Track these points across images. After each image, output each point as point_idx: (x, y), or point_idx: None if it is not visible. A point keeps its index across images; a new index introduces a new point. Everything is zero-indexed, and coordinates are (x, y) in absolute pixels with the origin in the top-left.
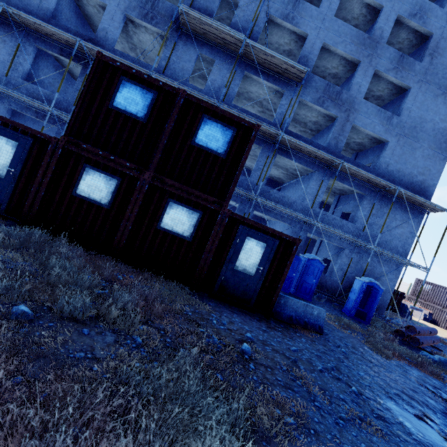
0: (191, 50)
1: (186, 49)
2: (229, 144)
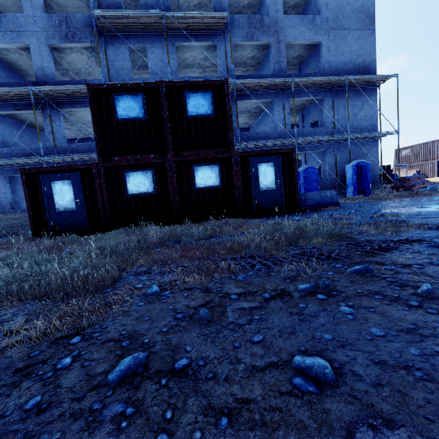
0: (121, 48)
1: (116, 49)
2: (213, 104)
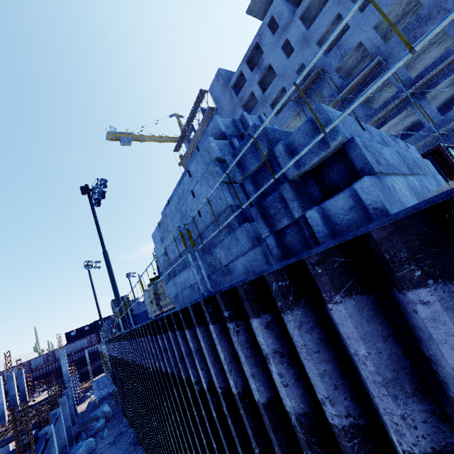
0: None
1: None
2: None
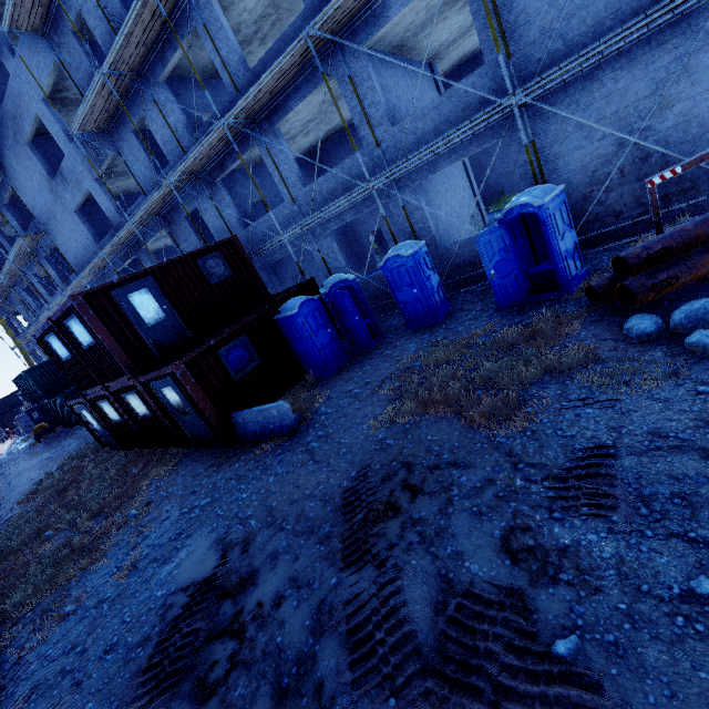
0: (129, 138)
1: (127, 143)
2: (86, 330)
